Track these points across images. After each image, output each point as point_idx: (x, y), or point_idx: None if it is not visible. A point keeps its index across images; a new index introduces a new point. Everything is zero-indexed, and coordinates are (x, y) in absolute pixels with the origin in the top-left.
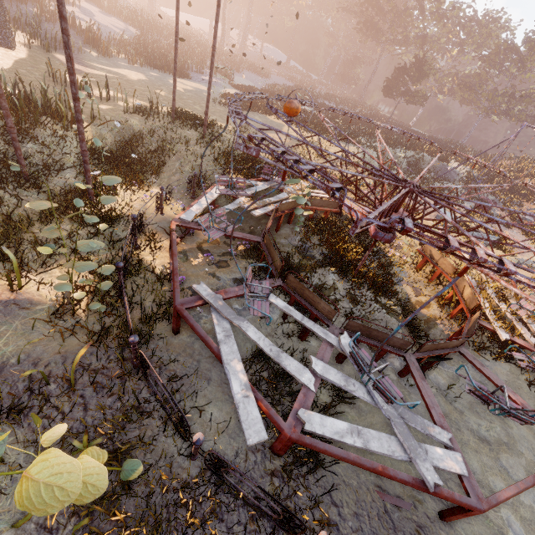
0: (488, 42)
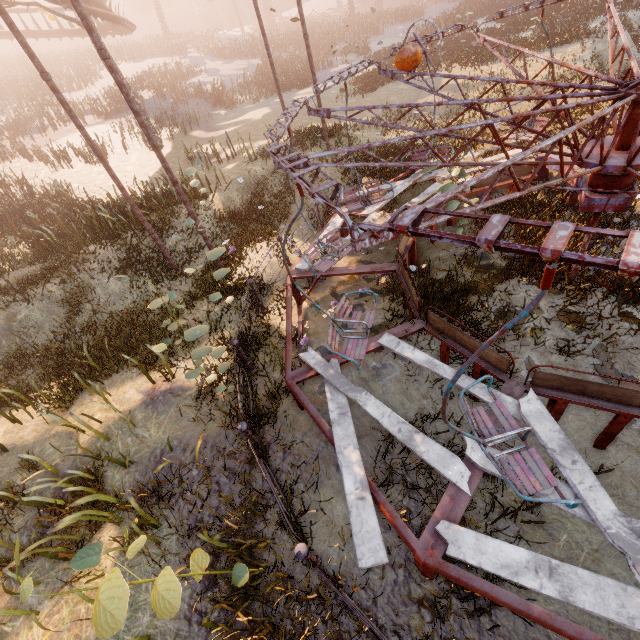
0: None
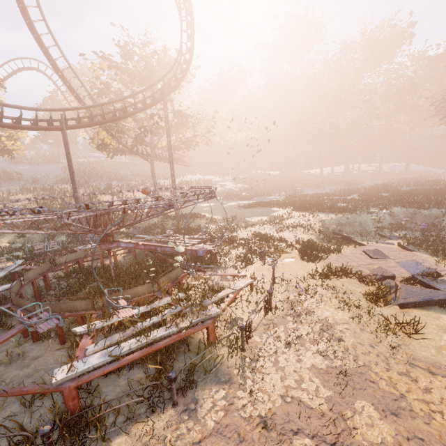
0: None
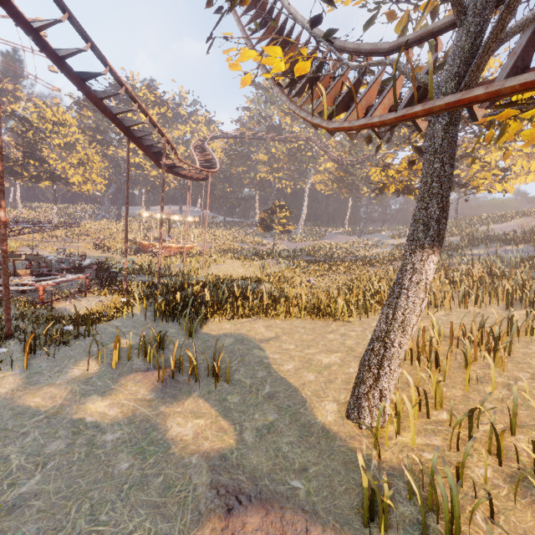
0: None
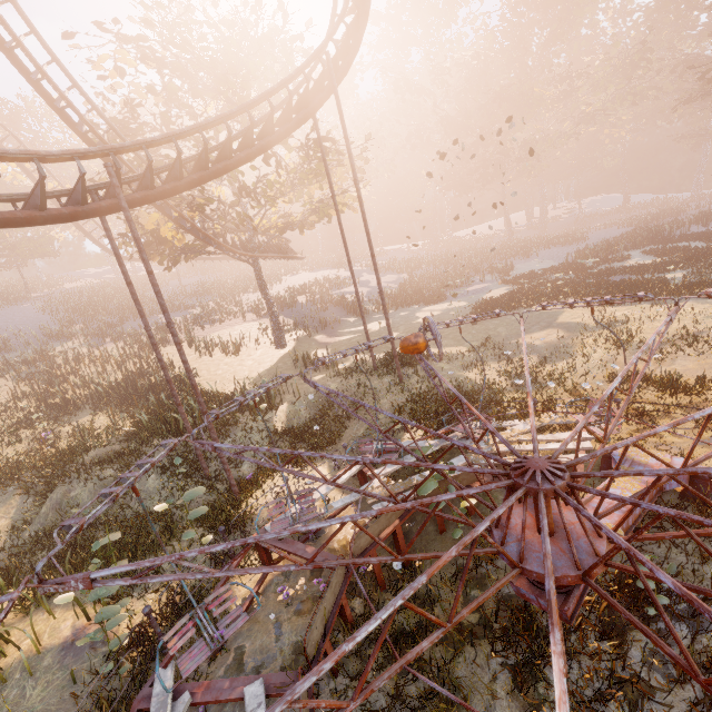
0: None
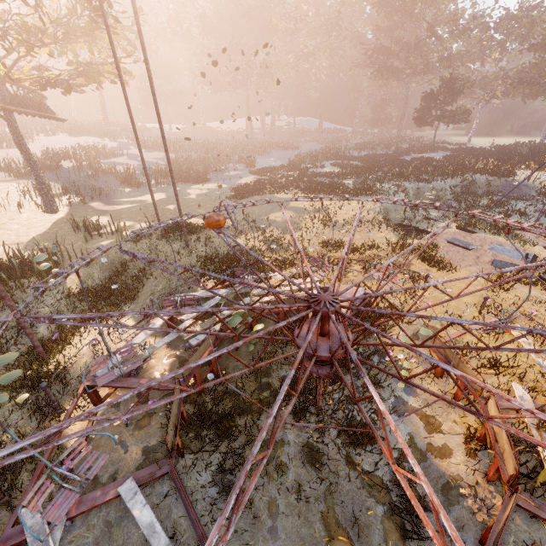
0: (536, 29)
